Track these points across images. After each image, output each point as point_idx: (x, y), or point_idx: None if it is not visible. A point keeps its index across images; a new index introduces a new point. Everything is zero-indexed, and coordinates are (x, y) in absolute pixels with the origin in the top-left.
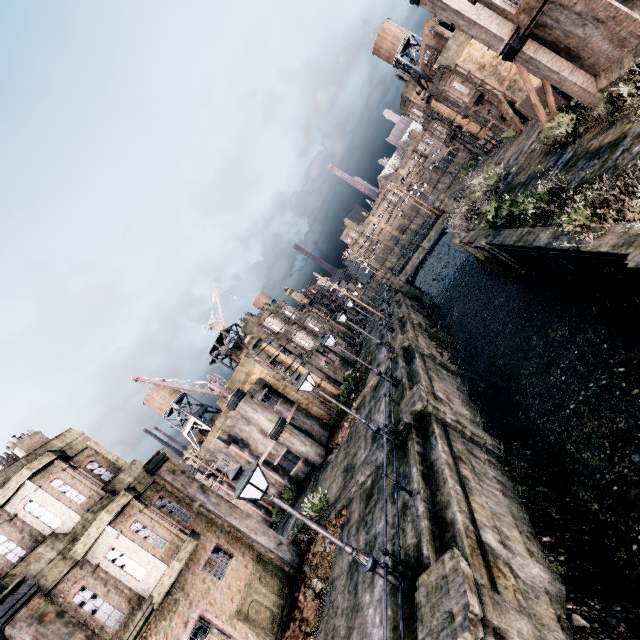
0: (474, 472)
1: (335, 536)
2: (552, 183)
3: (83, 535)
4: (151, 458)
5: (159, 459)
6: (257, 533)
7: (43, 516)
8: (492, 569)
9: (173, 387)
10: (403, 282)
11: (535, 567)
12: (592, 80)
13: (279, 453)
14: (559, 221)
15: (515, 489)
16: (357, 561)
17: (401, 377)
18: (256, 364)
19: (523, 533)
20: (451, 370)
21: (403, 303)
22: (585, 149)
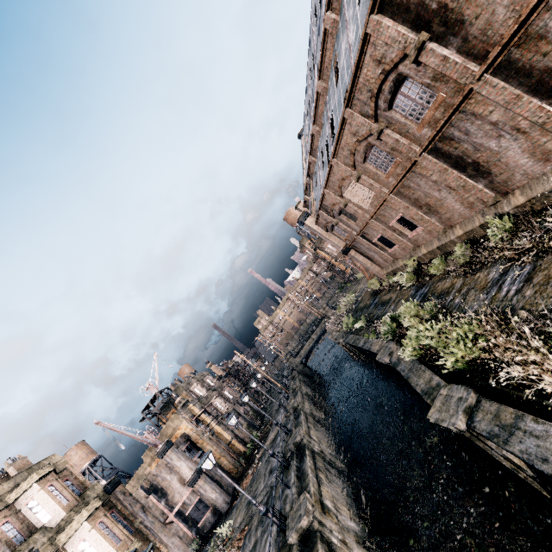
0: (327, 477)
1: (239, 545)
2: (367, 314)
3: (67, 526)
4: (110, 480)
5: (116, 482)
6: (180, 549)
7: (38, 512)
8: (326, 513)
9: (121, 432)
10: (298, 362)
11: (352, 523)
12: (381, 269)
13: (192, 502)
14: (368, 335)
15: (352, 492)
16: (255, 545)
17: (291, 427)
18: (183, 420)
19: (350, 510)
20: (325, 426)
21: (297, 378)
22: (381, 299)
